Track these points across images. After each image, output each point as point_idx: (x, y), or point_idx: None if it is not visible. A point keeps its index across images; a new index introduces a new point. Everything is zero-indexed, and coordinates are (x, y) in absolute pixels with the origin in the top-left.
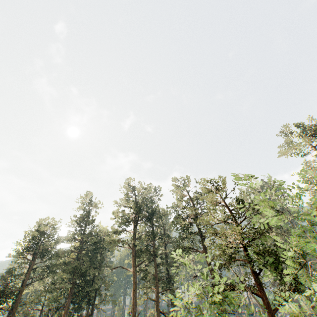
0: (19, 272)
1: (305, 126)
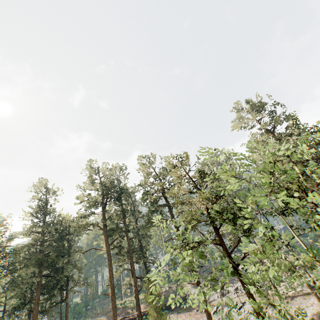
0: None
1: (252, 103)
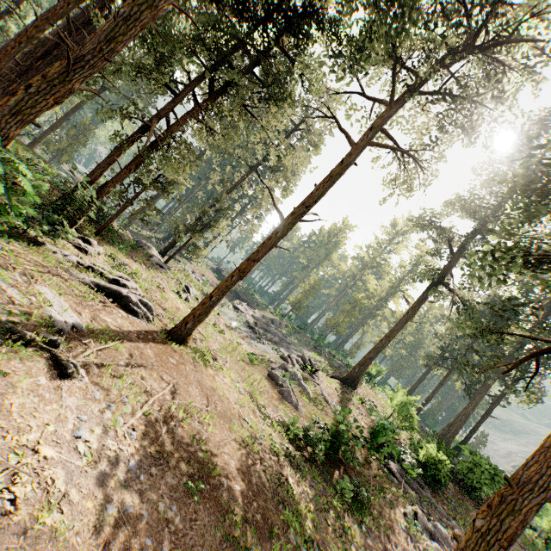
0: None
1: None
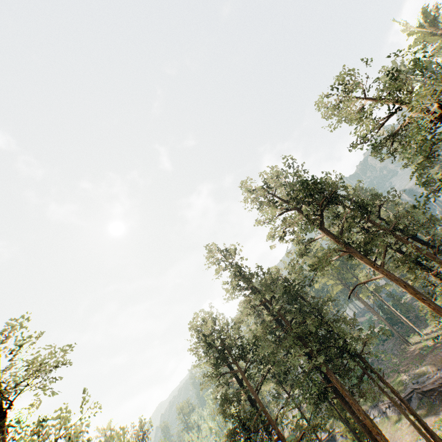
0: (234, 393)
1: None
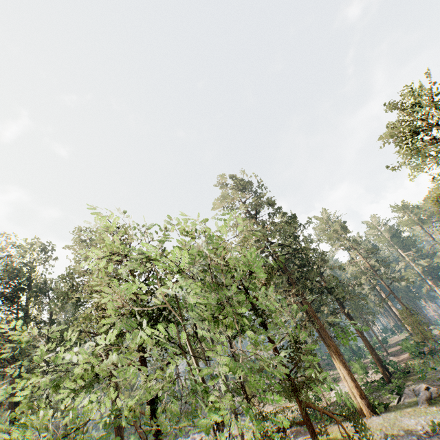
0: None
1: (237, 180)
